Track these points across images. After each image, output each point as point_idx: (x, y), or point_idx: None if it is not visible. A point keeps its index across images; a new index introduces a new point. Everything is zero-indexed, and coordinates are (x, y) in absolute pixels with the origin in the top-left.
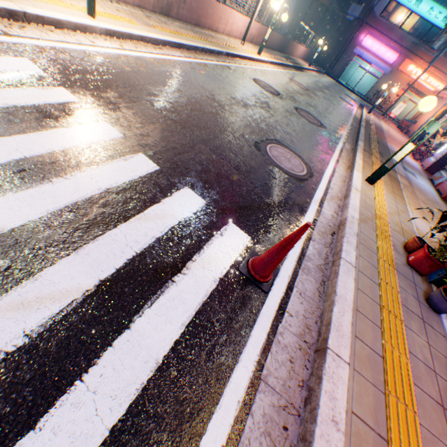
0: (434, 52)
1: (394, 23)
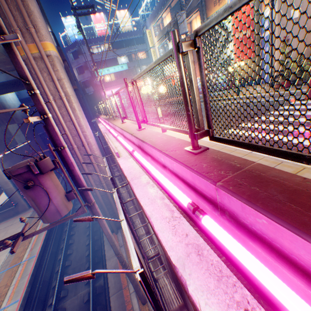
0: (130, 76)
1: (108, 81)
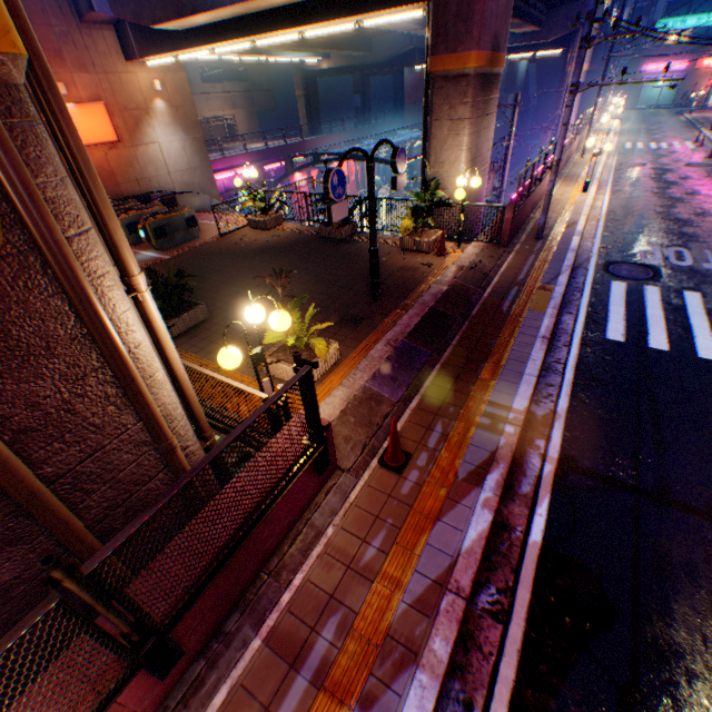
0: None
1: (668, 44)
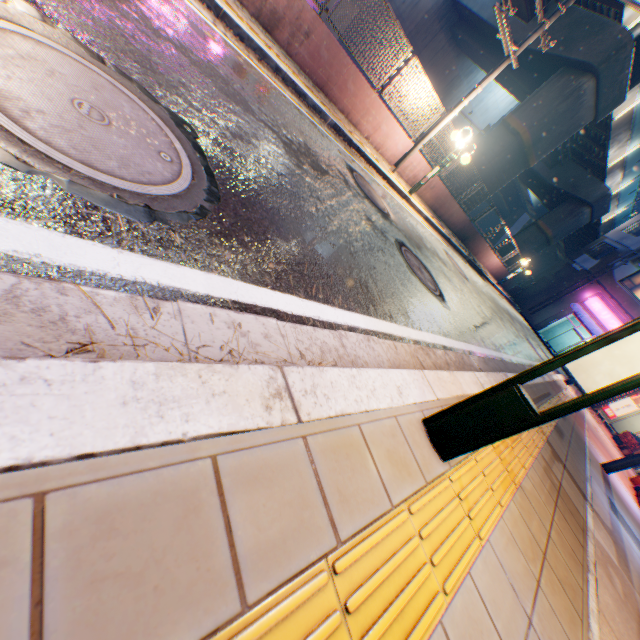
0: None
1: None
